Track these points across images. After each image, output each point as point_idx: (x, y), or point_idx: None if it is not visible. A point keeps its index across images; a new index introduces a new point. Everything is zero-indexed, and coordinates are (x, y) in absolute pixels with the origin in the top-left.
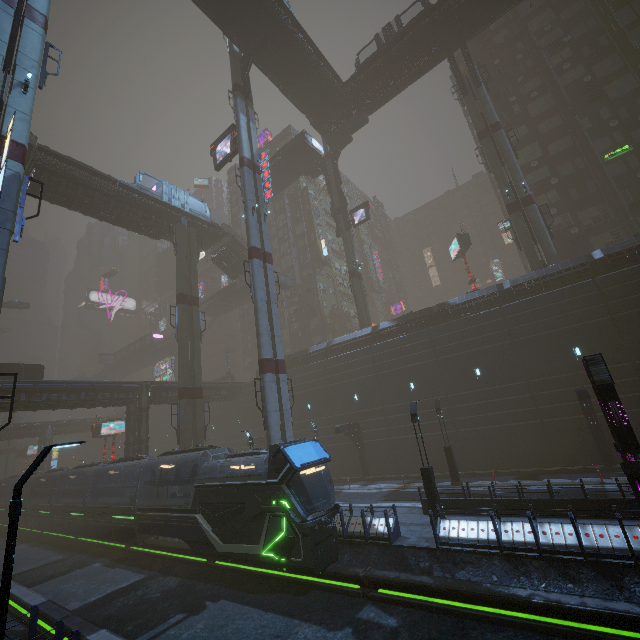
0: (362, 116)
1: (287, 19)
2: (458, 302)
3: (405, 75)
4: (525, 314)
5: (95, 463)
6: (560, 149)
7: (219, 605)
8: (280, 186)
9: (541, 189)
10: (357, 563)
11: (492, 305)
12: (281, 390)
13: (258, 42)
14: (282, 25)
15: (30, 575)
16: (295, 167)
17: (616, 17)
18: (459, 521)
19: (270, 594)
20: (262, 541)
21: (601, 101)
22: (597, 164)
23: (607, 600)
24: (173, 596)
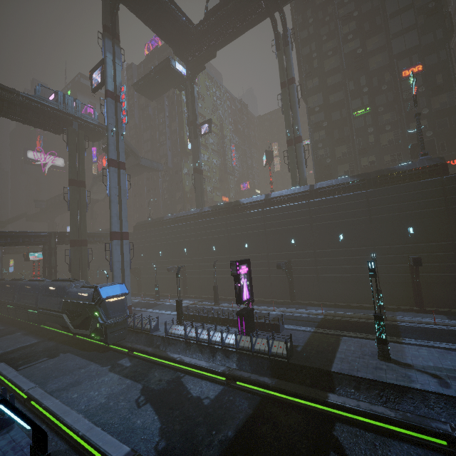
0: (211, 52)
1: None
2: (244, 202)
3: (239, 26)
4: (273, 216)
5: (21, 279)
6: (336, 100)
7: (65, 355)
8: (157, 94)
9: (317, 128)
10: (135, 340)
11: (260, 207)
12: (124, 250)
13: None
14: None
15: None
16: (166, 82)
17: (386, 5)
18: (179, 326)
19: (91, 352)
20: (90, 329)
21: (363, 71)
22: (350, 117)
23: (199, 360)
24: (48, 350)
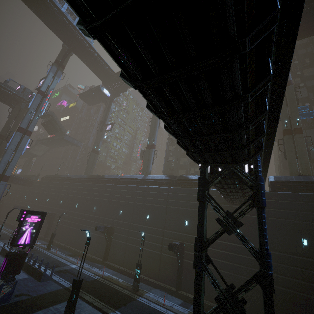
0: (123, 88)
1: (85, 43)
2: (106, 177)
3: None
4: (116, 191)
5: None
6: None
7: None
8: (92, 102)
9: (172, 143)
10: None
11: (112, 183)
12: None
13: (72, 47)
14: (83, 44)
15: None
16: (98, 97)
17: None
18: None
19: None
20: None
21: None
22: None
23: None
24: None
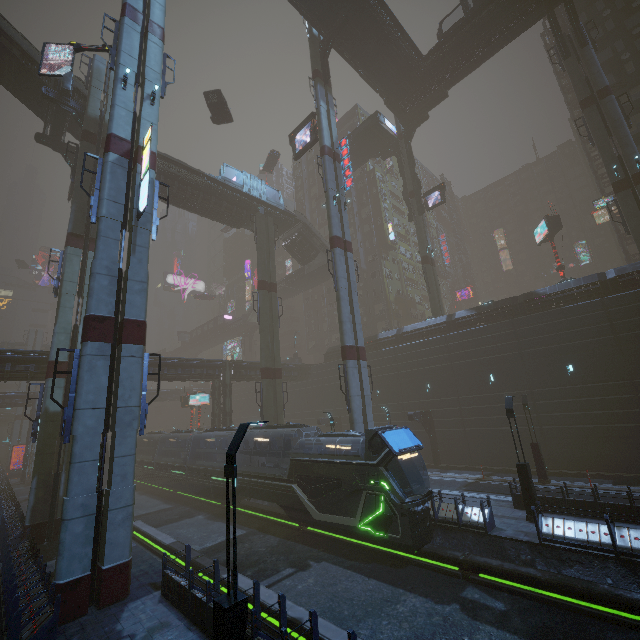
0: (441, 91)
1: None
2: (549, 292)
3: (494, 41)
4: (633, 307)
5: (190, 430)
6: None
7: (322, 566)
8: None
9: None
10: (450, 546)
11: (591, 296)
12: (362, 376)
13: (339, 24)
14: (364, 2)
15: (149, 518)
16: (365, 150)
17: None
18: (564, 520)
19: (368, 563)
20: (358, 515)
21: None
22: None
23: None
24: (278, 552)
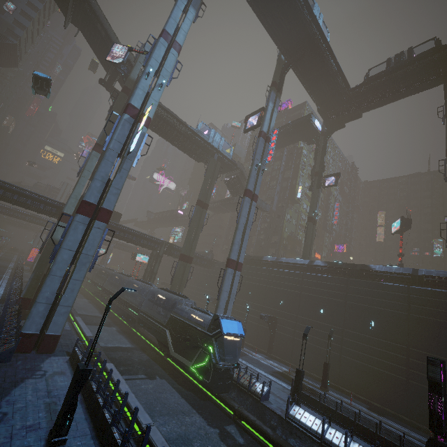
0: (357, 113)
1: (323, 44)
2: (377, 269)
3: (401, 91)
4: (426, 299)
5: (129, 275)
6: None
7: (162, 381)
8: (283, 144)
9: None
10: (237, 401)
11: (403, 282)
12: (234, 280)
13: (298, 57)
14: (318, 48)
15: (87, 318)
16: (297, 135)
17: None
18: (305, 411)
19: (187, 390)
20: (193, 361)
21: None
22: None
23: None
24: (143, 364)
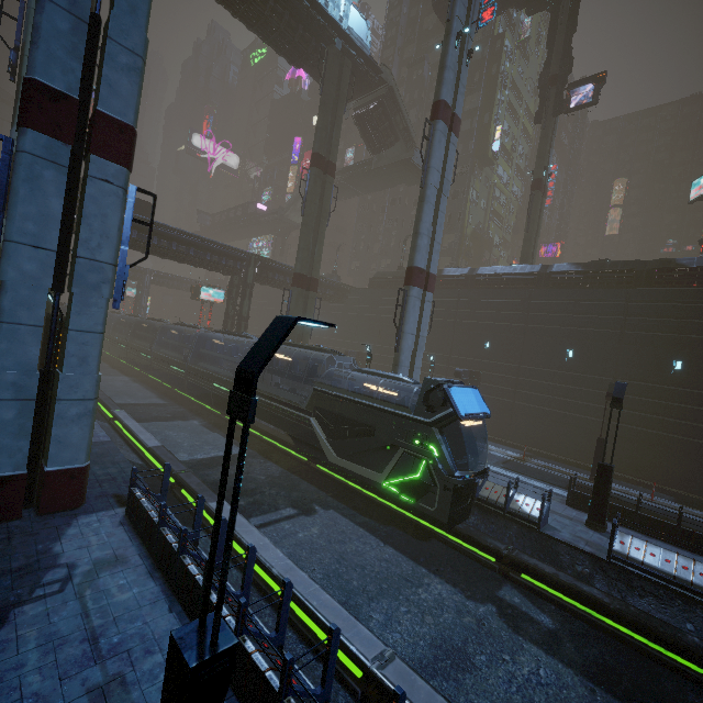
0: None
1: None
2: (696, 264)
3: None
4: None
5: (197, 326)
6: None
7: (330, 515)
8: None
9: None
10: (487, 531)
11: None
12: (423, 312)
13: None
14: None
15: (137, 410)
16: None
17: None
18: (647, 543)
19: (384, 524)
20: (386, 472)
21: None
22: None
23: None
24: (279, 485)
